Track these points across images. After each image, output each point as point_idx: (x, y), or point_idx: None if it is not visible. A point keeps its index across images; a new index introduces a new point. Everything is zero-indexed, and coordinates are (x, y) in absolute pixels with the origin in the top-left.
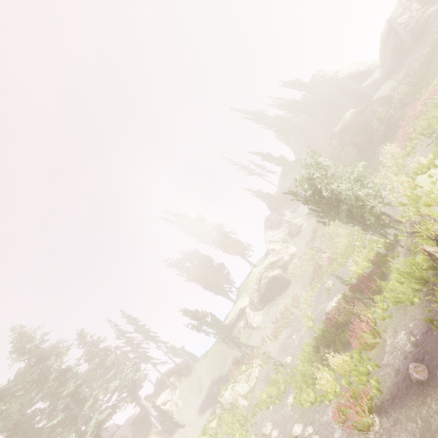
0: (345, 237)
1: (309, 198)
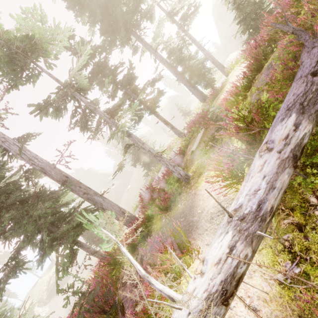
0: None
1: None
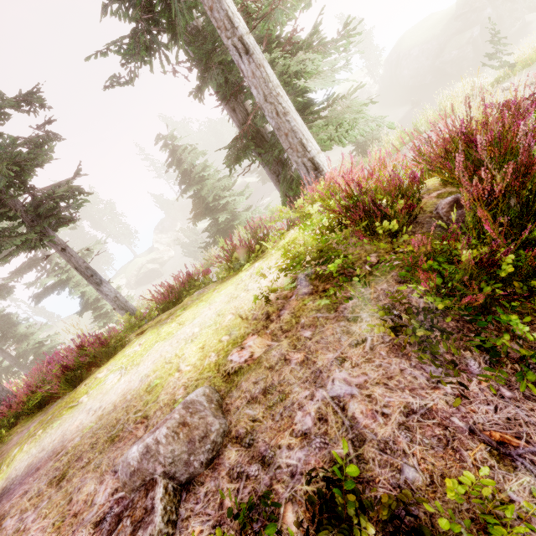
0: None
1: (185, 243)
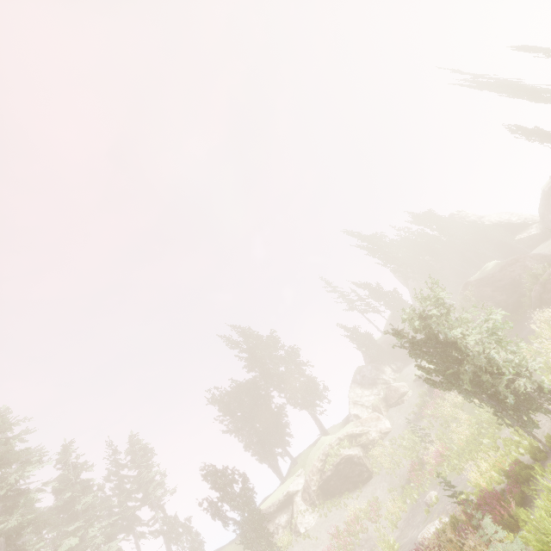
0: (467, 426)
1: (418, 341)
